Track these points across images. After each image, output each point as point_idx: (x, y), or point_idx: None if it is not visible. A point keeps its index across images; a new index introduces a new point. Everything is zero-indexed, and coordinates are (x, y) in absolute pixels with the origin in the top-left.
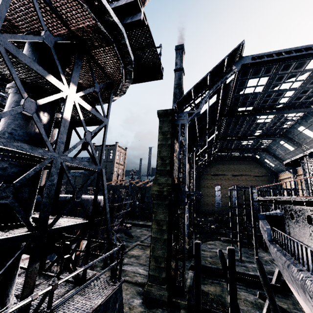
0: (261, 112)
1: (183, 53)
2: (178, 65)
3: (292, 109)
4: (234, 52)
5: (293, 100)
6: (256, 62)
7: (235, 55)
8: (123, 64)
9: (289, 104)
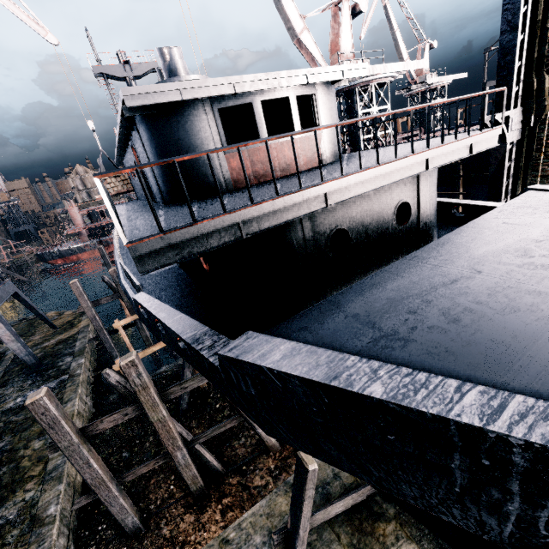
0: None
1: None
2: None
3: None
4: None
5: None
6: None
7: None
8: (339, 90)
9: None
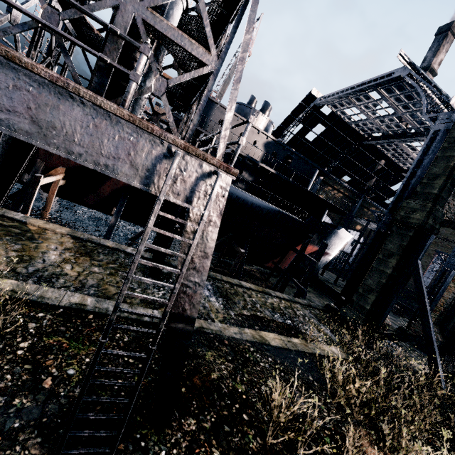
0: (391, 139)
1: (449, 37)
2: (425, 62)
3: (422, 135)
4: (309, 97)
5: (417, 124)
6: (321, 102)
7: (314, 98)
8: None
9: (420, 129)
